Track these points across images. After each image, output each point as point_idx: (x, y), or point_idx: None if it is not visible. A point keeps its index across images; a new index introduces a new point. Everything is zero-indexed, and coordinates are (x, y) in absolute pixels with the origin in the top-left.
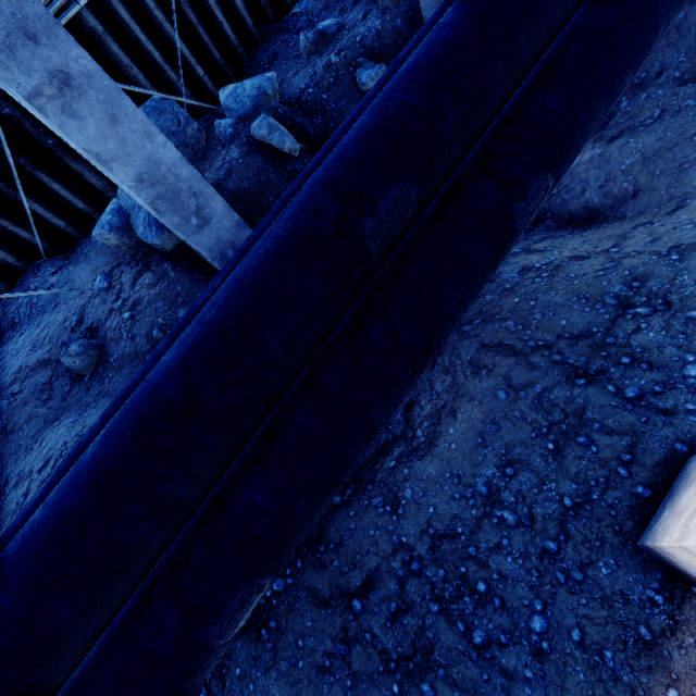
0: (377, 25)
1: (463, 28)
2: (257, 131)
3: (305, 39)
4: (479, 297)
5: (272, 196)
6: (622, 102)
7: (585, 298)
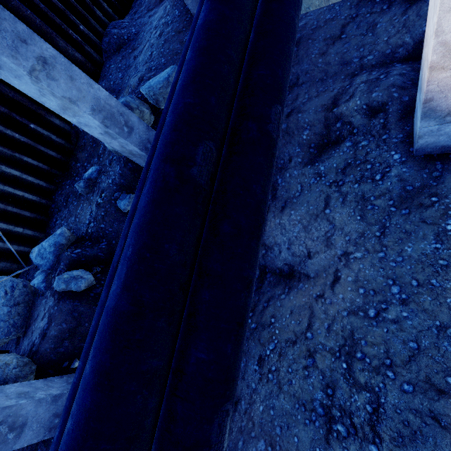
0: (118, 171)
1: (96, 394)
2: (57, 288)
3: (79, 187)
4: (237, 403)
5: (86, 322)
6: (278, 180)
7: (303, 405)
